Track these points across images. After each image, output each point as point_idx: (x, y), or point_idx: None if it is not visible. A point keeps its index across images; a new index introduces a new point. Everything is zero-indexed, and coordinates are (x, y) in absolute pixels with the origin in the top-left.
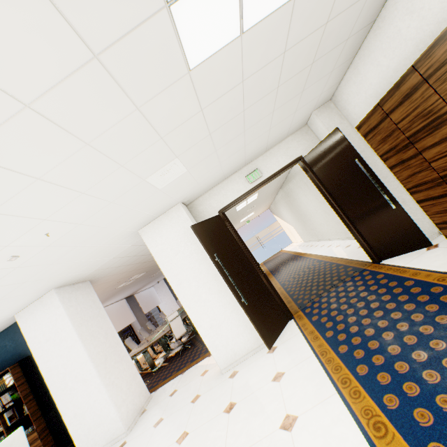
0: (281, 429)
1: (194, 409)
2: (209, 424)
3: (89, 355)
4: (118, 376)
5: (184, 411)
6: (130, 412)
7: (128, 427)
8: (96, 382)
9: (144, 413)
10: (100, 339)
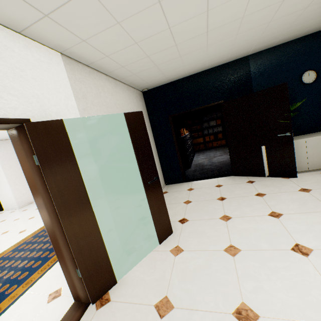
0: (20, 232)
1: (31, 212)
2: (23, 220)
3: (5, 175)
4: (21, 186)
5: (31, 211)
6: (23, 201)
7: (20, 206)
8: (8, 186)
9: (31, 204)
10: (15, 169)
